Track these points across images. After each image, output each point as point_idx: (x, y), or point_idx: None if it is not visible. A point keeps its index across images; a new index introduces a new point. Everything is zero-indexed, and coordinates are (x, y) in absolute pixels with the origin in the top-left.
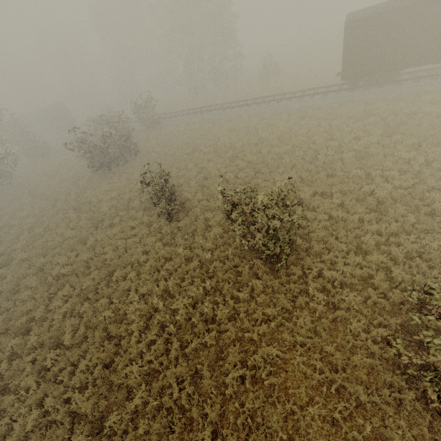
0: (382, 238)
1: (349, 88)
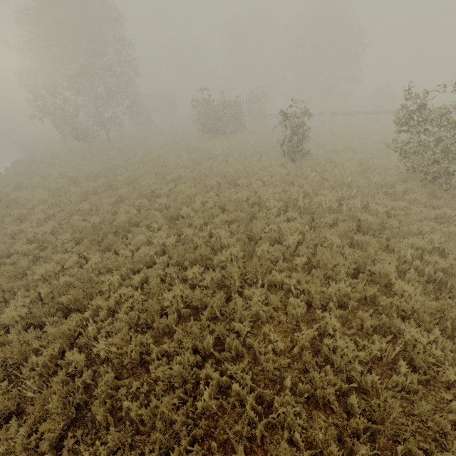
0: None
1: None
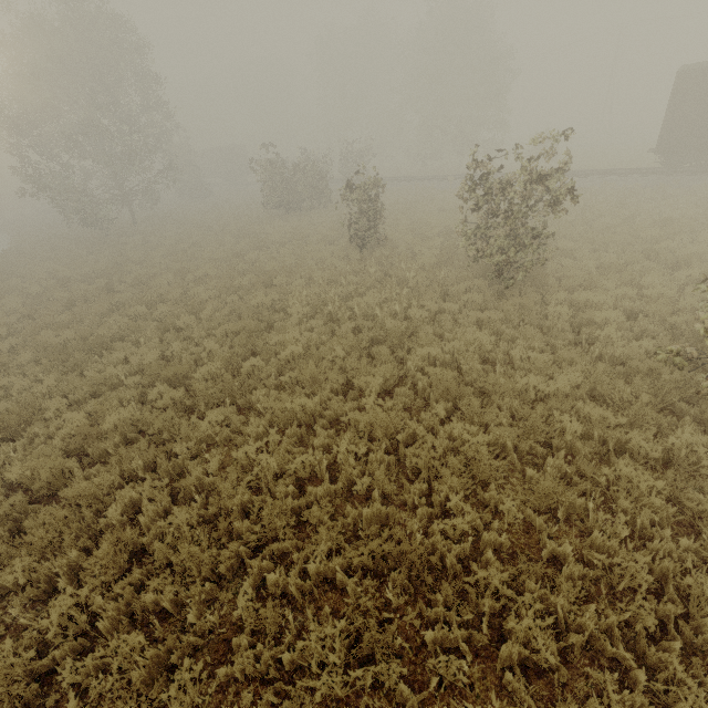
0: (674, 285)
1: (664, 172)
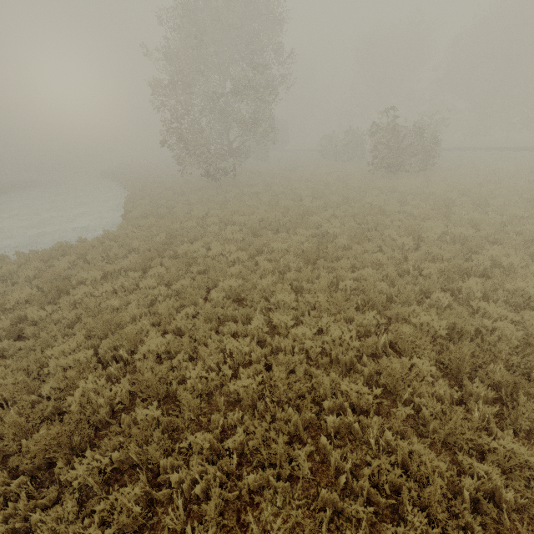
0: None
1: None
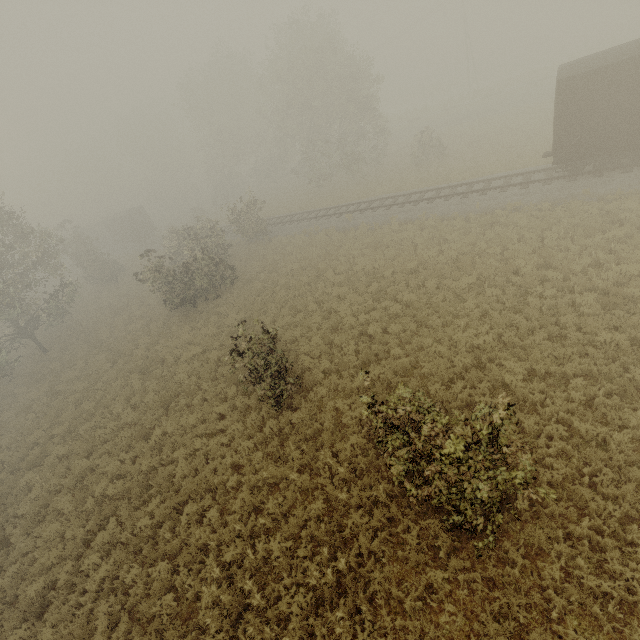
0: None
1: (567, 175)
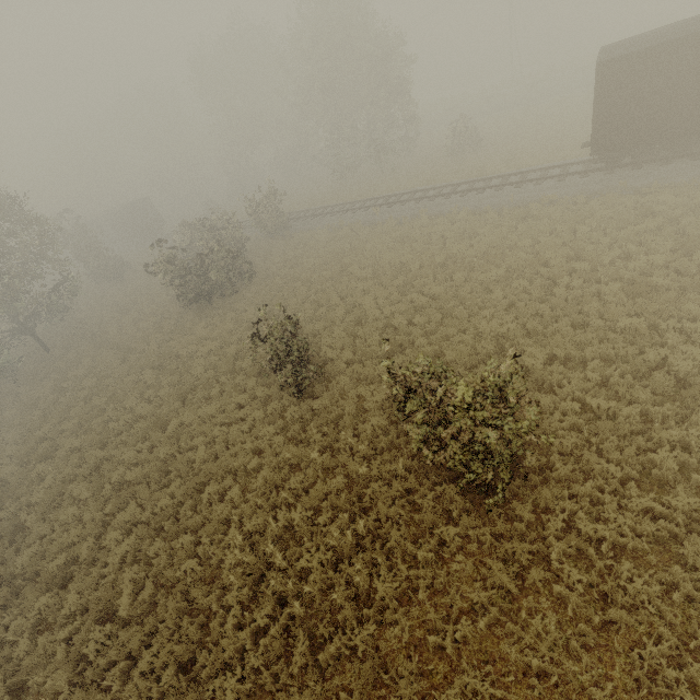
0: (693, 459)
1: (605, 168)
